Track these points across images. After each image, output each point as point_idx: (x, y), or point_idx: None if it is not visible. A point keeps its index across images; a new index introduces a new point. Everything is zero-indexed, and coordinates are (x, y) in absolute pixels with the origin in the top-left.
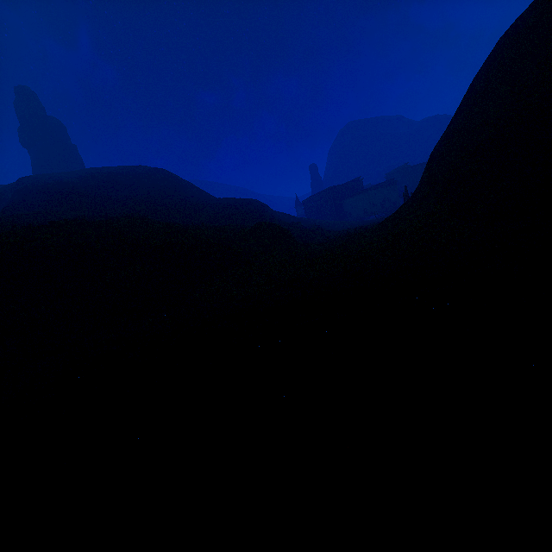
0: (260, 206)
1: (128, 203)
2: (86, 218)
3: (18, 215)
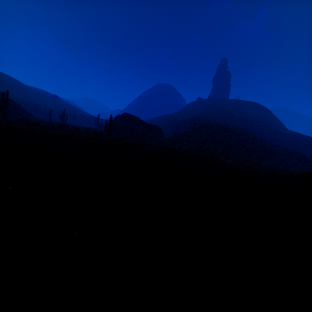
0: (311, 142)
1: (242, 120)
2: (227, 123)
3: (208, 115)
